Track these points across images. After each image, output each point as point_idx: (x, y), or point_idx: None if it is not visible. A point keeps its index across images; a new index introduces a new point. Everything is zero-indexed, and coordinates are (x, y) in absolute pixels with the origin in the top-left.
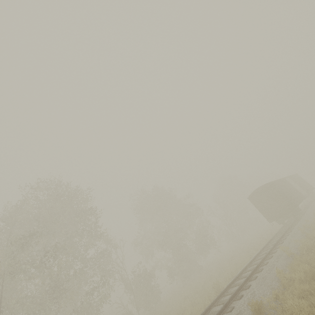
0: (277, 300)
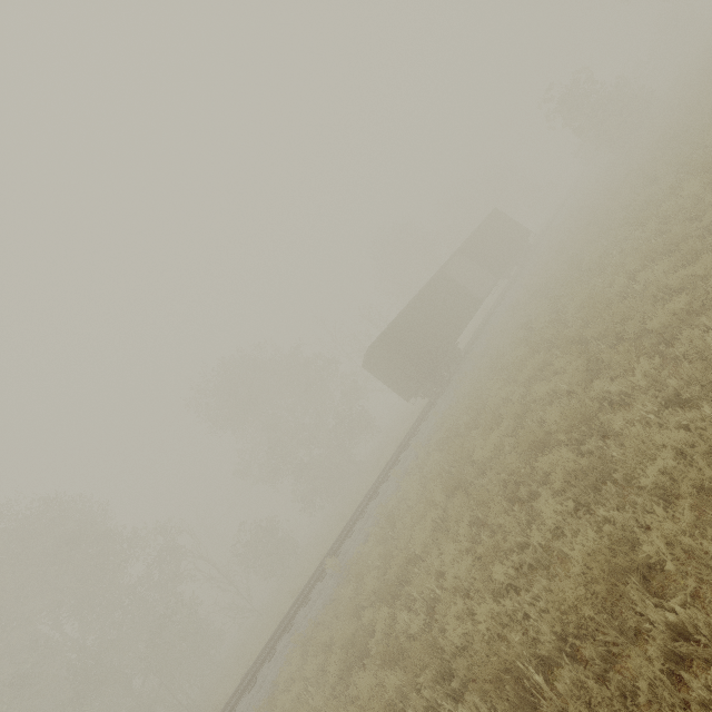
0: None
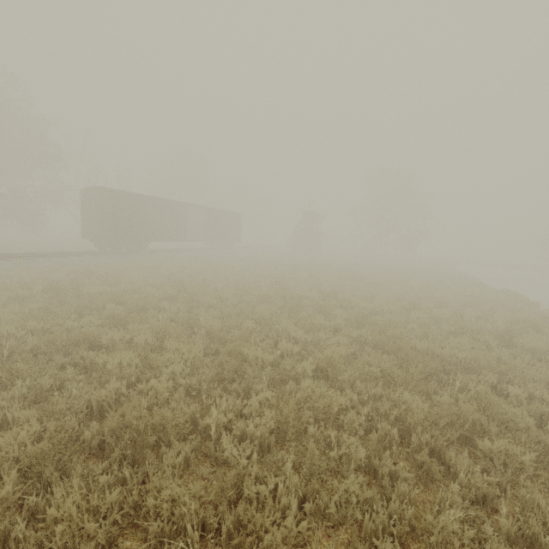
0: None
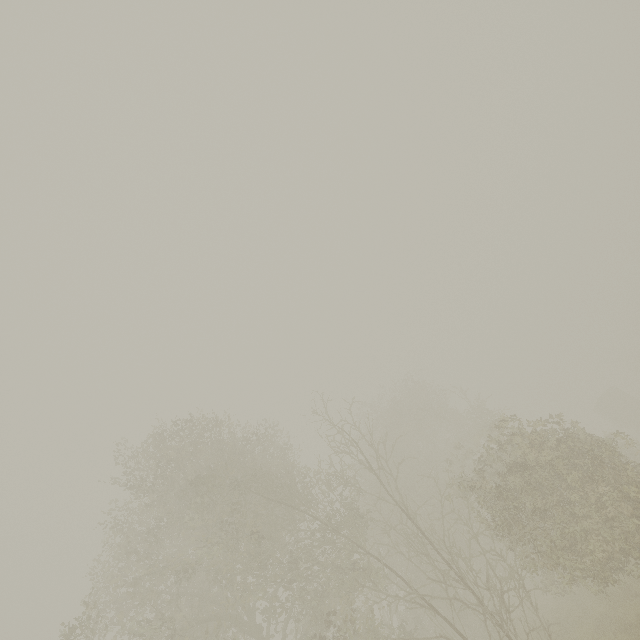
0: None
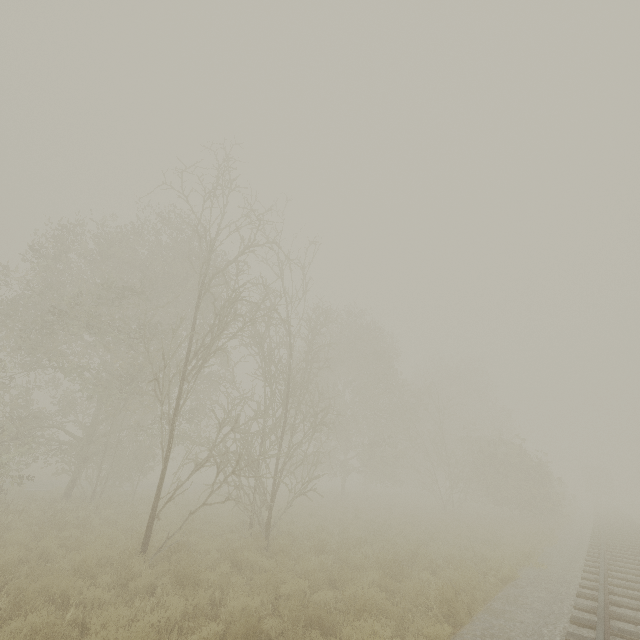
0: None
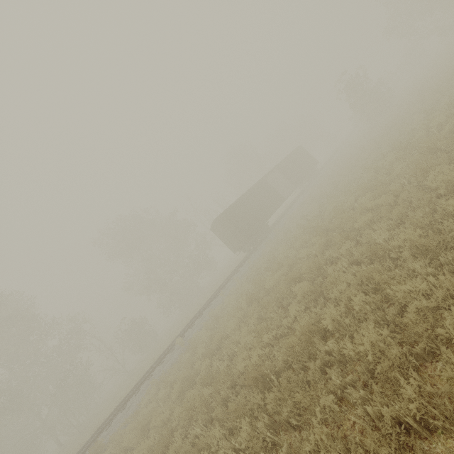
0: (127, 424)
